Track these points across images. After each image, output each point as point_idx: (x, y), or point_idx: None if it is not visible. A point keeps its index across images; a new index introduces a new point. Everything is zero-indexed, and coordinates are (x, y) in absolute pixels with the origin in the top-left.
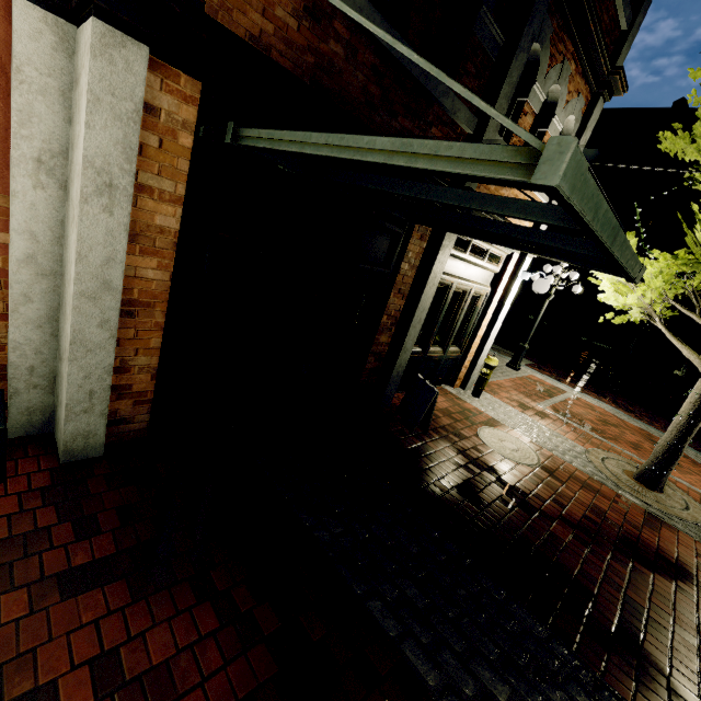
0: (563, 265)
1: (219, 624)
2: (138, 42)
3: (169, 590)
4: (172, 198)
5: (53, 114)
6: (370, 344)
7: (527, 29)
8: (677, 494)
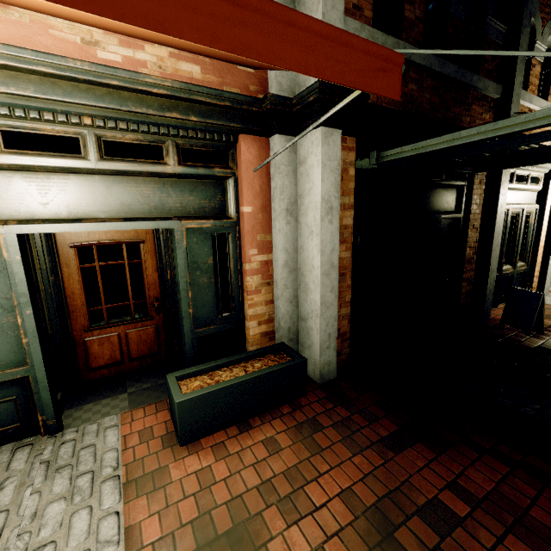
0: None
1: (507, 469)
2: (337, 129)
3: (451, 449)
4: (348, 207)
5: (290, 184)
6: (460, 273)
7: (524, 12)
8: None
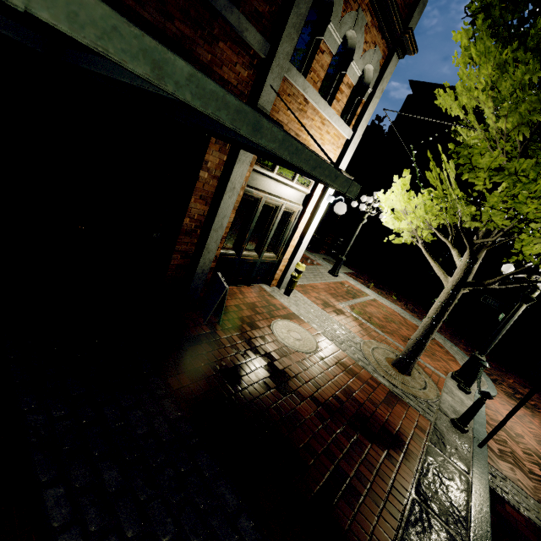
0: (375, 197)
1: None
2: None
3: None
4: None
5: None
6: (175, 243)
7: None
8: (421, 377)
